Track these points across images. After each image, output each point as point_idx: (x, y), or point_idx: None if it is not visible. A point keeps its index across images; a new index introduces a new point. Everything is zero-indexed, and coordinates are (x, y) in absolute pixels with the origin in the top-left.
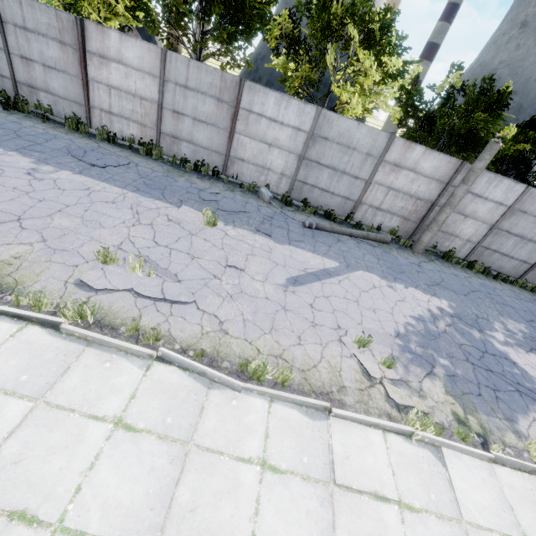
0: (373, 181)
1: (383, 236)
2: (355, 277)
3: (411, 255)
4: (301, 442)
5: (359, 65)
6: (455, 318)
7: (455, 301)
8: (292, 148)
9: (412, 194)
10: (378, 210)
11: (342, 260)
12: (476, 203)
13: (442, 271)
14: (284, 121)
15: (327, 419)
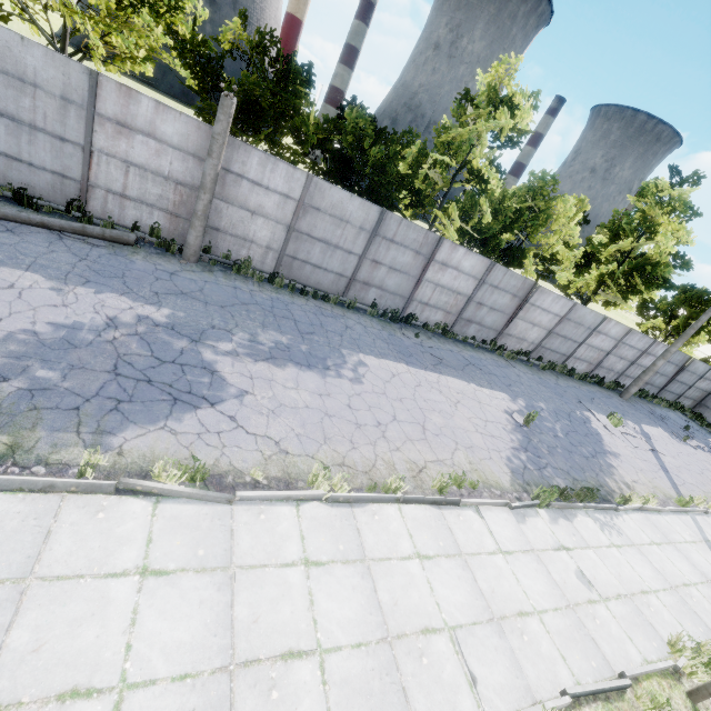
0: (96, 148)
1: (120, 233)
2: None
3: (174, 262)
4: None
5: None
6: (160, 328)
7: (189, 311)
8: None
9: (167, 175)
10: (124, 199)
11: None
12: (259, 195)
13: (214, 282)
14: None
15: None
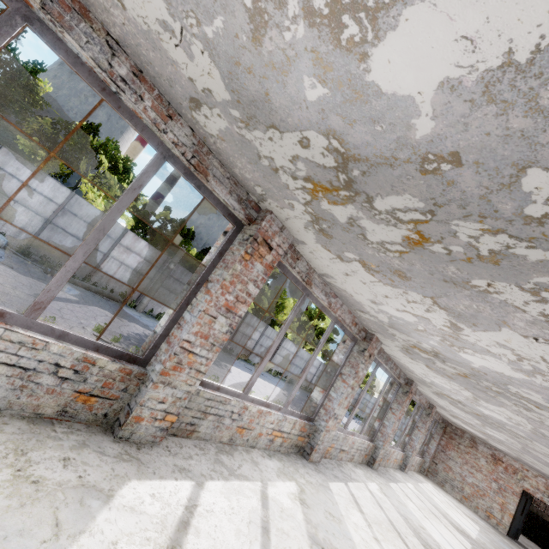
0: (111, 255)
1: (115, 295)
2: (93, 308)
3: (135, 311)
4: None
5: (106, 181)
6: None
7: None
8: (41, 211)
9: (138, 271)
10: (112, 278)
11: (82, 298)
12: (176, 284)
13: (155, 323)
14: (37, 189)
15: None
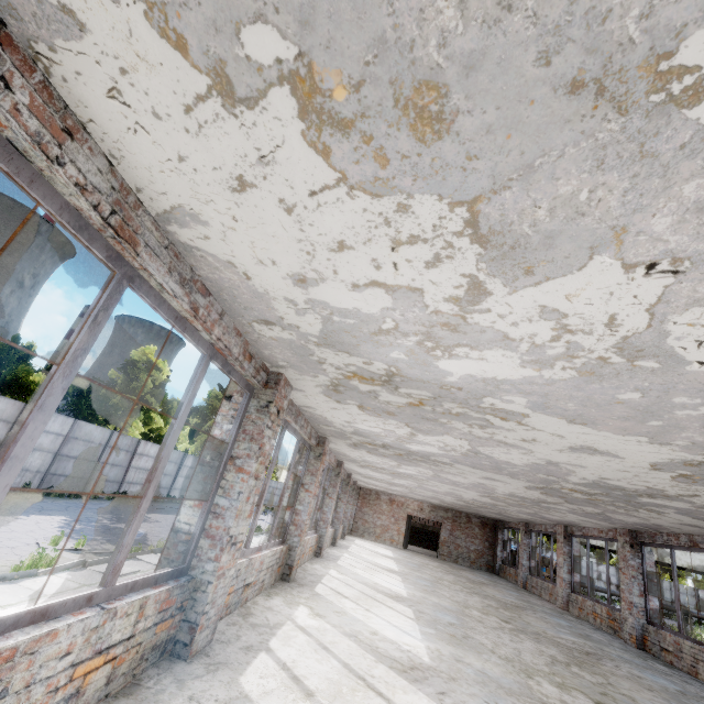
0: None
1: None
2: None
3: None
4: (89, 576)
5: None
6: (78, 521)
7: (67, 514)
8: None
9: None
10: None
11: None
12: (42, 437)
13: (34, 502)
14: None
15: (86, 568)
